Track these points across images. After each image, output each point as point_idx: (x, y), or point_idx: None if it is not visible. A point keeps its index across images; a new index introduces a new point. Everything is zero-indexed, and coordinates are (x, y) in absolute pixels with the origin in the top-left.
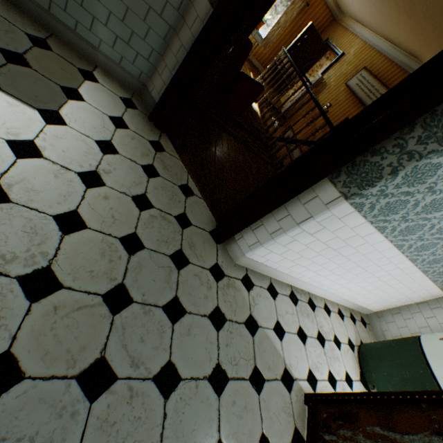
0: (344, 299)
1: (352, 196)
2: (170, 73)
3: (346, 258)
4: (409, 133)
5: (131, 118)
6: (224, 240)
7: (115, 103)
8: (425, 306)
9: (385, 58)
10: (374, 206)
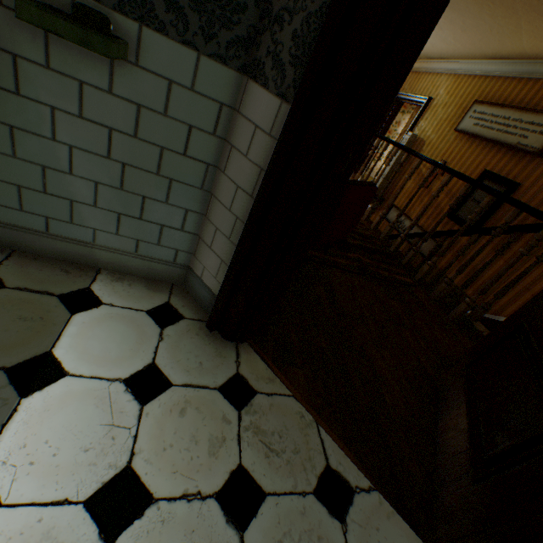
0: None
1: None
2: (227, 240)
3: None
4: None
5: (172, 350)
6: None
7: (136, 332)
8: None
9: (504, 79)
10: None
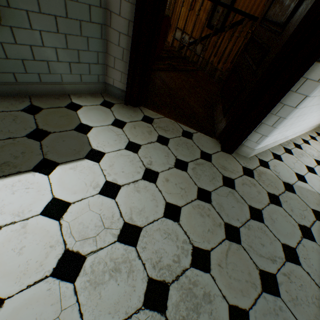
0: (310, 127)
1: None
2: (121, 61)
3: None
4: None
5: (119, 114)
6: (235, 149)
7: (103, 112)
8: None
9: None
10: None
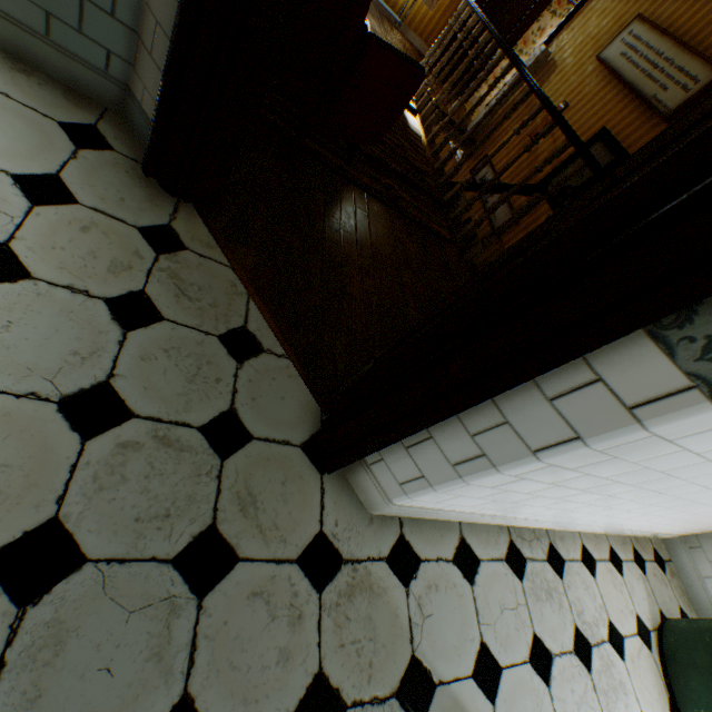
0: (622, 529)
1: None
2: (169, 43)
3: (654, 491)
4: None
5: (87, 174)
6: (338, 467)
7: (40, 139)
8: None
9: None
10: None
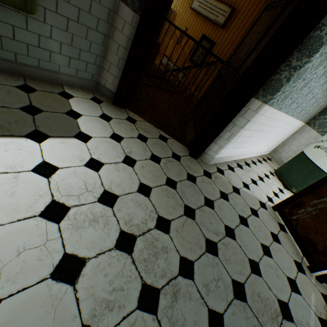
0: (258, 152)
1: (269, 101)
2: (116, 68)
3: (262, 132)
4: (291, 57)
5: (107, 110)
6: (200, 155)
7: (92, 105)
8: (296, 134)
9: None
10: (278, 100)
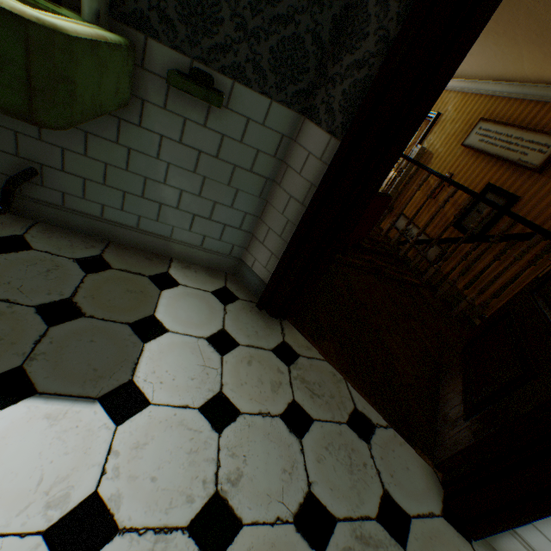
0: None
1: None
2: (278, 237)
3: None
4: None
5: (235, 321)
6: (487, 534)
7: (207, 307)
8: None
9: (507, 99)
10: None
